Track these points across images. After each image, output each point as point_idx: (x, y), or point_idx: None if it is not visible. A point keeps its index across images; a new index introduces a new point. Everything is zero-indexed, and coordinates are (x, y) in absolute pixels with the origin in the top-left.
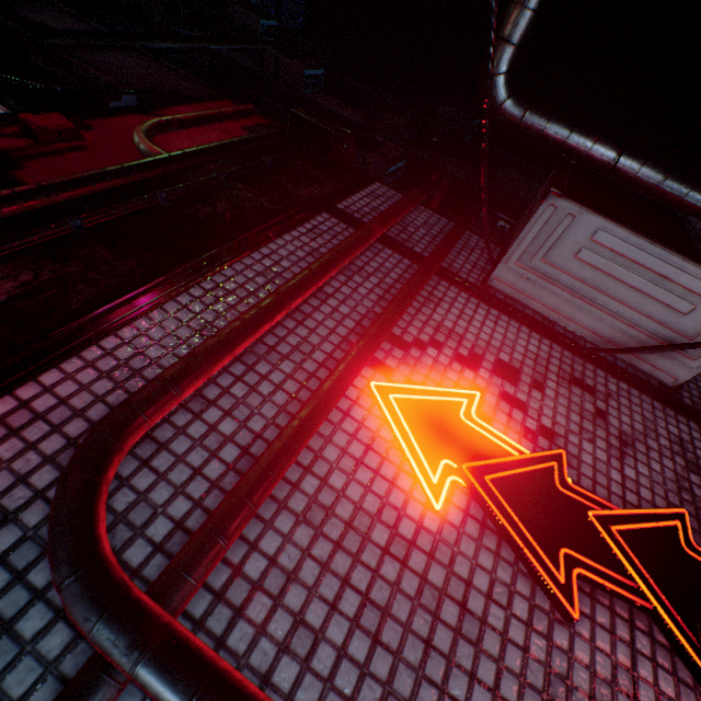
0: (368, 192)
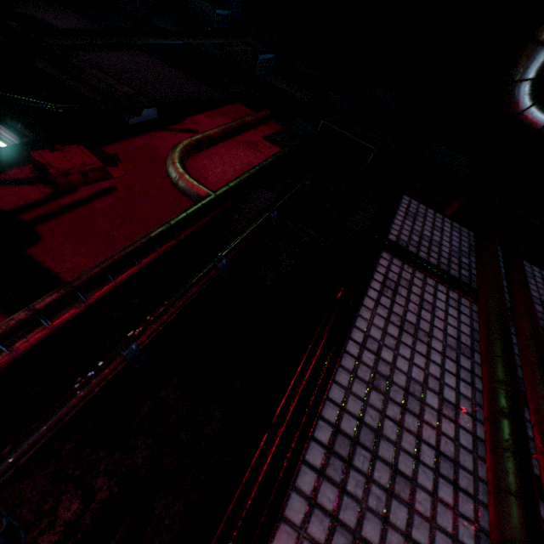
0: (404, 210)
